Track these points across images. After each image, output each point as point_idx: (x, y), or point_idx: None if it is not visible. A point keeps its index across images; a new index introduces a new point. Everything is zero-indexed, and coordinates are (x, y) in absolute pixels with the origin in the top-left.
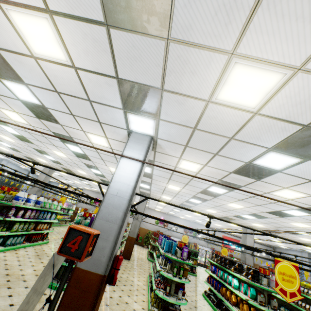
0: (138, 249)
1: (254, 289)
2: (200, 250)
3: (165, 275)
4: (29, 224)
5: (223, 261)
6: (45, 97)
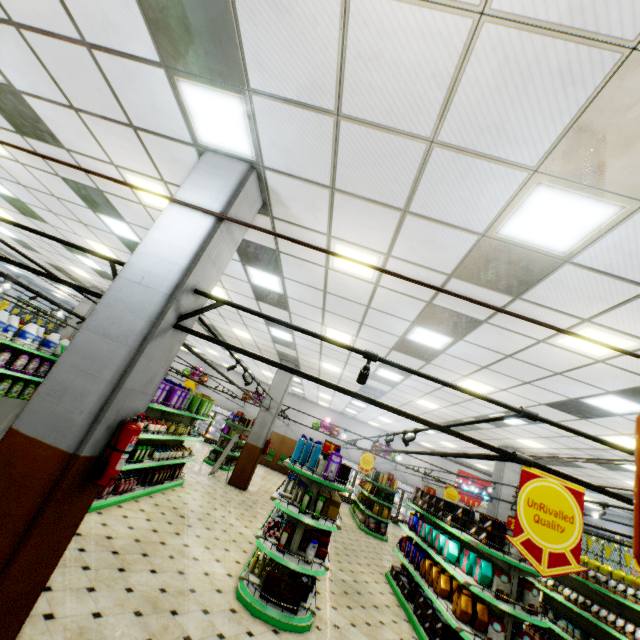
0: (275, 477)
1: (490, 565)
2: (407, 495)
3: (281, 508)
4: (27, 386)
5: (434, 504)
6: (2, 53)
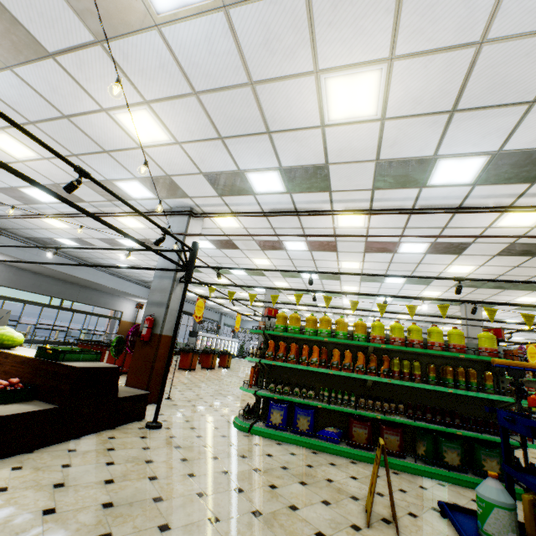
0: None
1: None
2: None
3: None
4: None
5: None
6: None
